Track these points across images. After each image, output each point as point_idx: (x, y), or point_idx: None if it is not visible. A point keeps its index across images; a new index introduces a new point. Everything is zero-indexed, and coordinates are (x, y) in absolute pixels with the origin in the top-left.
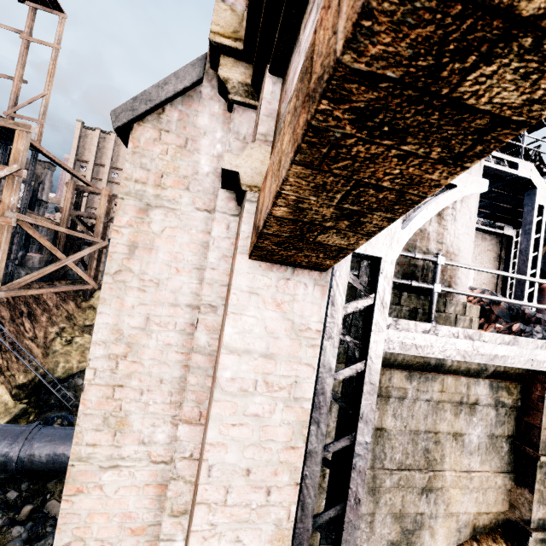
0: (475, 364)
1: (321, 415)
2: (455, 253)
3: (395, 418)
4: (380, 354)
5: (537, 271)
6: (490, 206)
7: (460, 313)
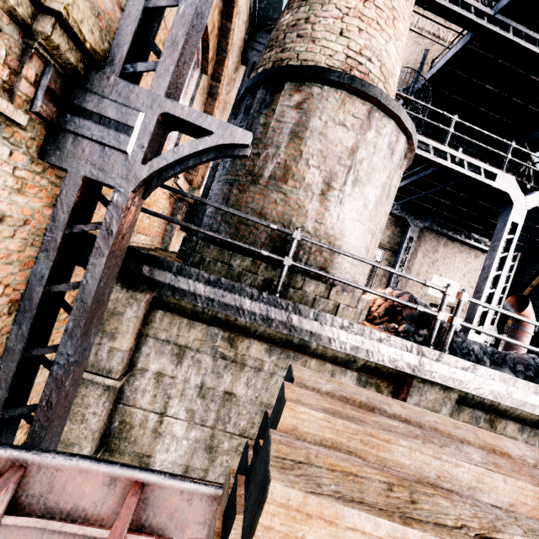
0: (343, 353)
1: (24, 318)
2: (337, 237)
3: (248, 387)
4: (97, 277)
5: (496, 291)
6: (482, 222)
7: (321, 295)
